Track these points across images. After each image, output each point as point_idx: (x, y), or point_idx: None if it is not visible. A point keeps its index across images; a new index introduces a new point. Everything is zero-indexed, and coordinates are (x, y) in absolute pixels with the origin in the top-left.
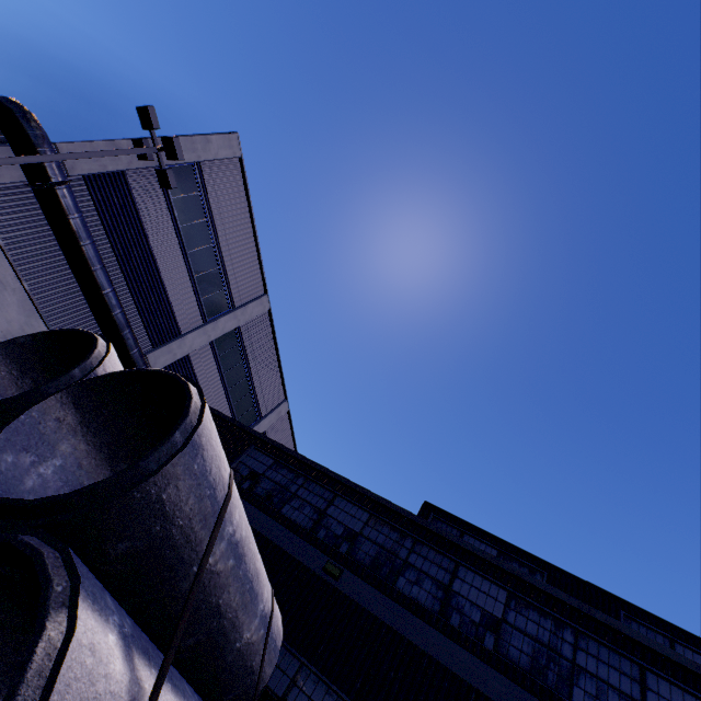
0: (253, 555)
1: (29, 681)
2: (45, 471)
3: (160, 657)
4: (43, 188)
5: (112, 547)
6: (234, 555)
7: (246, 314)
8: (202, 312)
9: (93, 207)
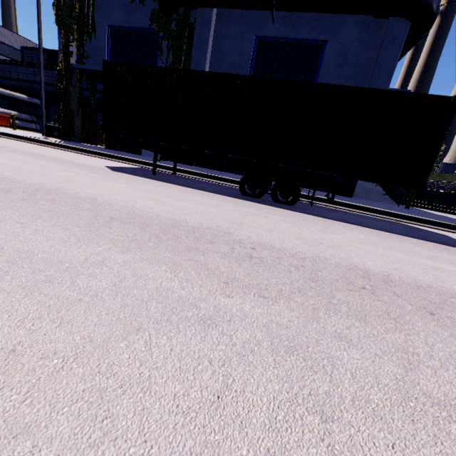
0: None
1: None
2: None
3: None
4: None
5: None
6: None
7: None
8: None
9: None
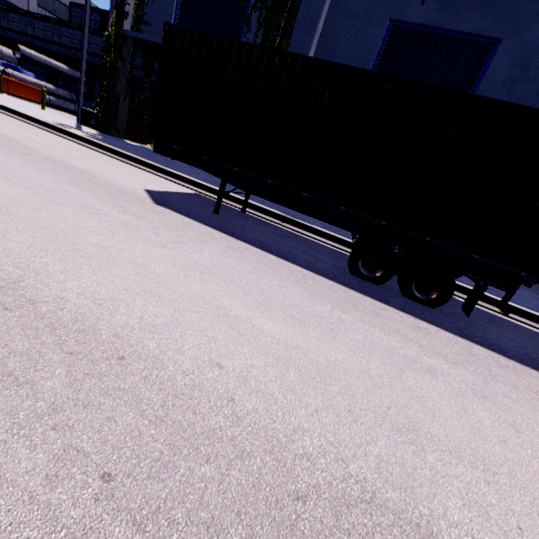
0: None
1: None
2: None
3: None
4: None
5: None
6: None
7: None
8: None
9: None
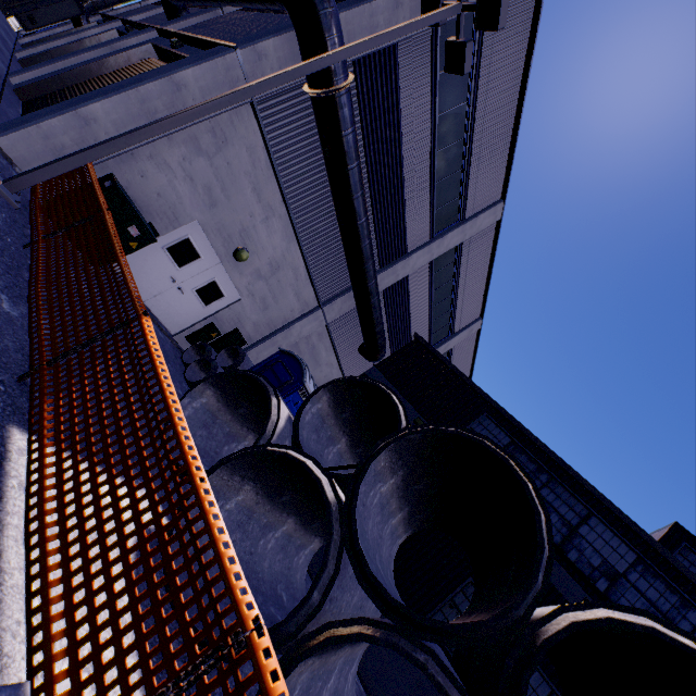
0: None
1: None
2: None
3: None
4: (324, 97)
5: None
6: None
7: (474, 227)
8: (431, 227)
9: (356, 104)
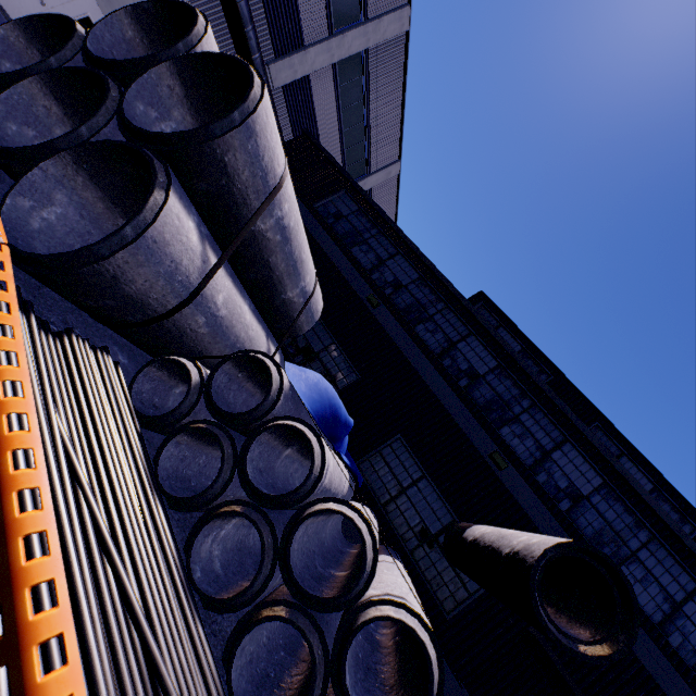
0: (299, 246)
1: (147, 210)
2: (165, 129)
3: (228, 266)
4: None
5: (197, 183)
6: (282, 235)
7: (378, 33)
8: (328, 19)
9: None
